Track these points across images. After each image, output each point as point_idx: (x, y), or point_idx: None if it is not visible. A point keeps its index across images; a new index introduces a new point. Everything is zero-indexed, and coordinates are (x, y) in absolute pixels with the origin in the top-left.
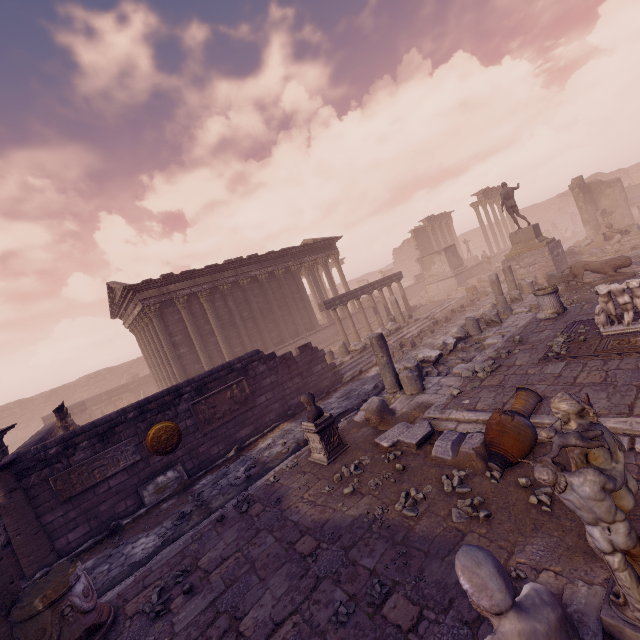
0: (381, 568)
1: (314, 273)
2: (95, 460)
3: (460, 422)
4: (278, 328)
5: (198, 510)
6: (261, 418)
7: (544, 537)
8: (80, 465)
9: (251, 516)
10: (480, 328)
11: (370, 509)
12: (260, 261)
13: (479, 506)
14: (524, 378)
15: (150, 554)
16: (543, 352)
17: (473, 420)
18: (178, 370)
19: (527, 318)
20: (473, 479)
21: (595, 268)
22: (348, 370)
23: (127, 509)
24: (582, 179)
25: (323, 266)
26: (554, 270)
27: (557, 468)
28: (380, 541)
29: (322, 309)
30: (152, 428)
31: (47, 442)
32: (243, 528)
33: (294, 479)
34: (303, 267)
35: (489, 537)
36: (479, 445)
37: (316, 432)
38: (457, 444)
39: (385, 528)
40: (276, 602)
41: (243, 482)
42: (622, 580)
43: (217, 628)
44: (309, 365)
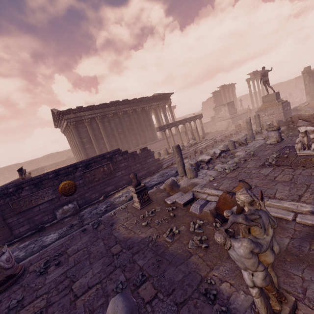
0: (146, 267)
1: (157, 111)
2: (32, 196)
3: (209, 195)
4: (136, 139)
5: (79, 224)
6: (118, 182)
7: (231, 263)
8: (25, 197)
9: (97, 231)
10: (235, 146)
11: (151, 235)
12: (129, 103)
13: (204, 241)
14: (248, 175)
15: (51, 242)
16: (263, 161)
17: (216, 194)
18: (84, 155)
19: (261, 143)
20: (206, 226)
21: (305, 118)
22: (166, 162)
23: (48, 219)
24: (310, 68)
25: (162, 108)
26: (283, 118)
27: (227, 235)
28: (150, 252)
29: (157, 130)
30: (61, 183)
31: (8, 185)
32: (92, 236)
33: (122, 215)
34: (152, 108)
35: (203, 258)
36: (213, 208)
37: (135, 193)
38: (203, 206)
39: (155, 246)
40: (93, 276)
41: (101, 213)
42: (256, 302)
43: (63, 285)
44: (145, 158)
